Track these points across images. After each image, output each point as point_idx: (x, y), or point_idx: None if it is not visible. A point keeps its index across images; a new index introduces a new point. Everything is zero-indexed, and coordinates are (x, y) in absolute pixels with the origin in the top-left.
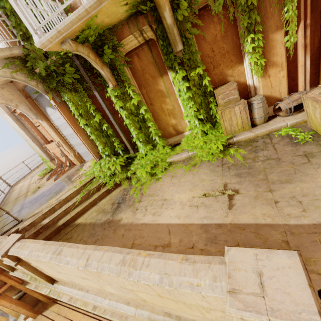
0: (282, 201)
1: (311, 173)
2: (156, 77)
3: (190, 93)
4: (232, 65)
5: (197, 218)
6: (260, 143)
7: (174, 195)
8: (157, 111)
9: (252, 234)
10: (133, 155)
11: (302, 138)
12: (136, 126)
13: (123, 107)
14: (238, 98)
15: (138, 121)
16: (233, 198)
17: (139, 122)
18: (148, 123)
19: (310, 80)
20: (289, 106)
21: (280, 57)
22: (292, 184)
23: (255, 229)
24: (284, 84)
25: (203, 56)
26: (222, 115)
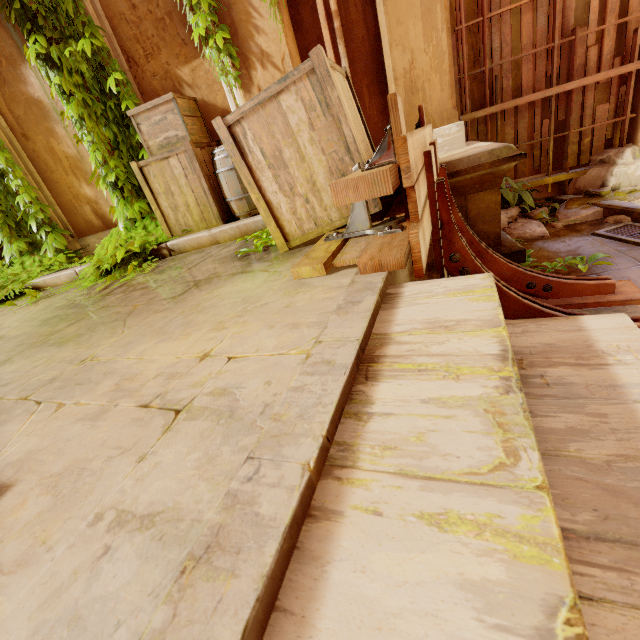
0: None
1: (128, 324)
2: (18, 61)
3: (73, 107)
4: (189, 56)
5: None
6: (200, 255)
7: None
8: (45, 158)
9: None
10: None
11: (257, 246)
12: None
13: None
14: (188, 137)
15: None
16: None
17: None
18: (10, 182)
19: (377, 126)
20: None
21: (275, 40)
22: (55, 350)
23: None
24: None
25: (115, 17)
26: (146, 177)
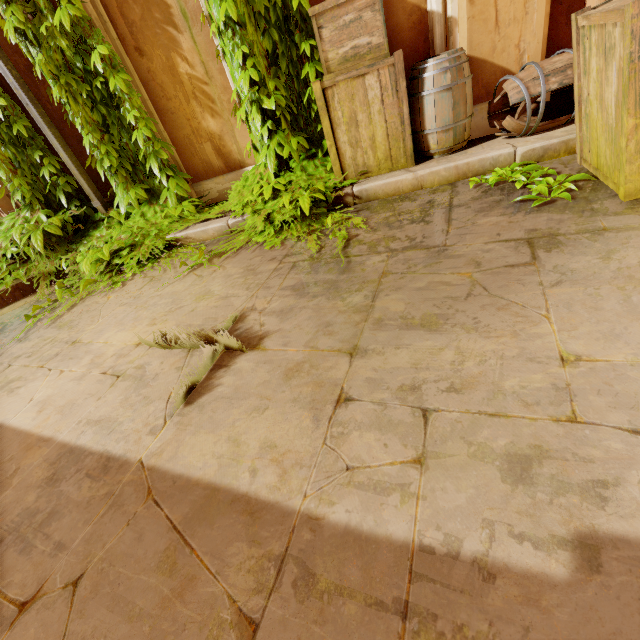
0: (364, 401)
1: (521, 302)
2: None
3: (231, 5)
4: None
5: (78, 422)
6: (419, 203)
7: (105, 331)
8: (161, 80)
9: (161, 537)
10: (102, 214)
11: (542, 192)
12: (90, 116)
13: (27, 32)
14: (384, 46)
15: (93, 99)
16: (229, 363)
17: (98, 105)
18: (126, 113)
19: None
20: (534, 90)
21: None
22: (437, 337)
23: (191, 514)
24: (536, 18)
25: None
26: (327, 102)
